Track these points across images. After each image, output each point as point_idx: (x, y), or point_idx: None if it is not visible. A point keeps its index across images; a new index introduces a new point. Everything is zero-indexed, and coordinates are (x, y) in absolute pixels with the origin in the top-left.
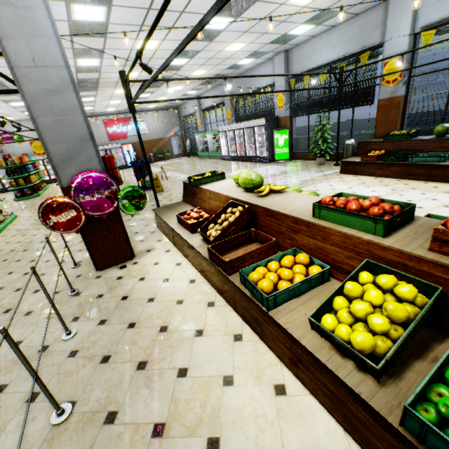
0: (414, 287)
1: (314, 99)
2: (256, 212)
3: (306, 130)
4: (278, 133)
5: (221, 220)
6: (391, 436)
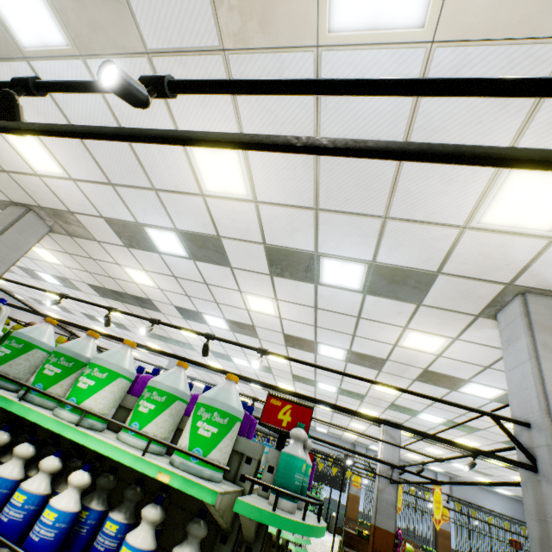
0: None
1: None
2: None
3: None
4: None
5: None
6: None
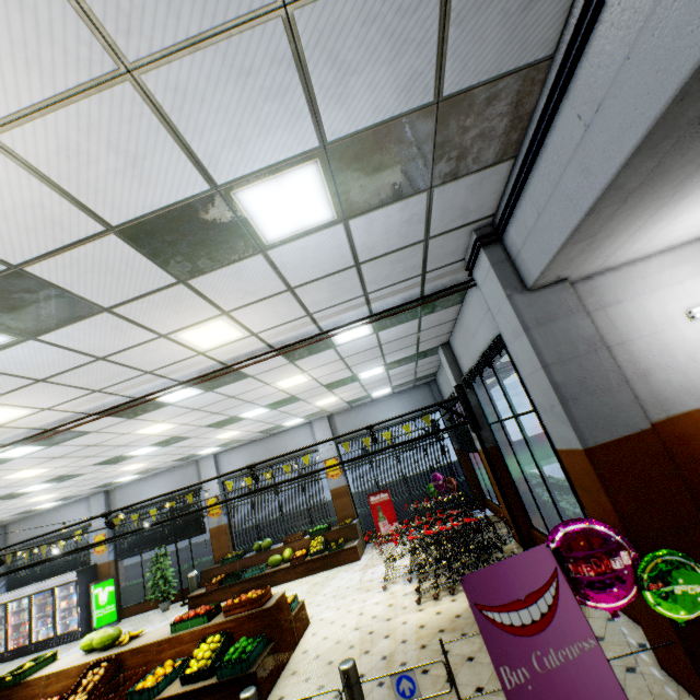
0: (223, 637)
1: (147, 535)
2: (123, 658)
3: (134, 570)
4: (99, 586)
5: (83, 687)
6: (218, 694)
